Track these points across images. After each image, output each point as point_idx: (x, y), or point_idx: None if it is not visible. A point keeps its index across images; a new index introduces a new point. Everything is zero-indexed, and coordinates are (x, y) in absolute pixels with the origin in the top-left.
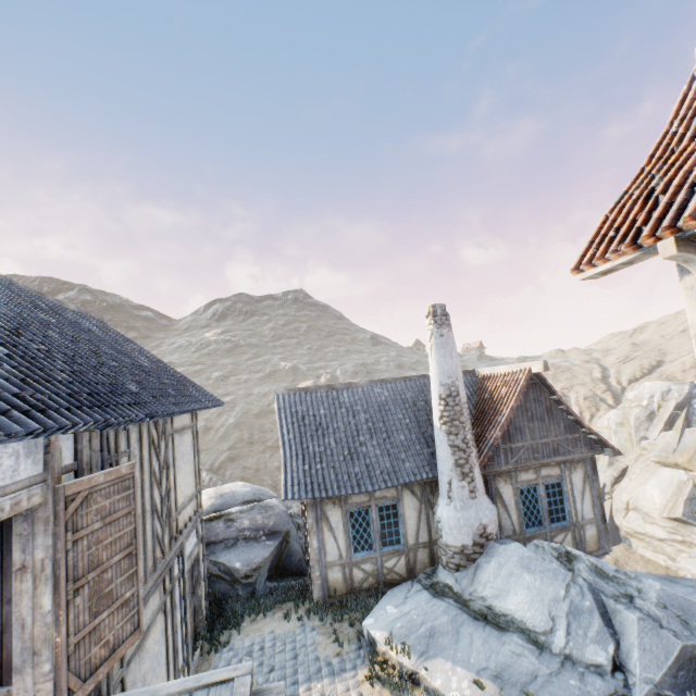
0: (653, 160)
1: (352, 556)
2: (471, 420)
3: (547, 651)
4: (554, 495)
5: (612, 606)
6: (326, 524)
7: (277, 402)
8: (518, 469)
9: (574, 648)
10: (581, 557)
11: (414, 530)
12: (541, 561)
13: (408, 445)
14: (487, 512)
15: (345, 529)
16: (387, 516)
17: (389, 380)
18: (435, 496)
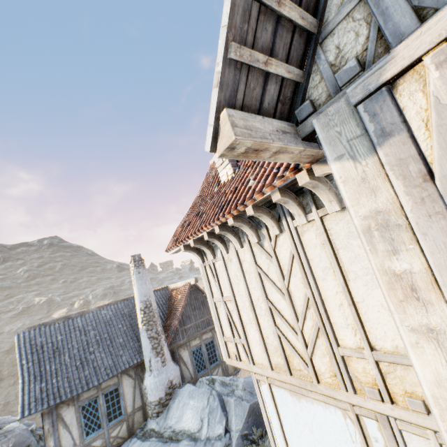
0: (192, 206)
1: (85, 439)
2: (165, 317)
3: (199, 441)
4: (210, 348)
5: (226, 399)
6: (62, 424)
7: (18, 340)
8: (190, 339)
9: (211, 431)
10: (217, 379)
11: (132, 400)
12: (198, 390)
13: (125, 344)
14: (173, 371)
15: (78, 421)
16: (112, 398)
17: (113, 303)
18: (144, 372)
